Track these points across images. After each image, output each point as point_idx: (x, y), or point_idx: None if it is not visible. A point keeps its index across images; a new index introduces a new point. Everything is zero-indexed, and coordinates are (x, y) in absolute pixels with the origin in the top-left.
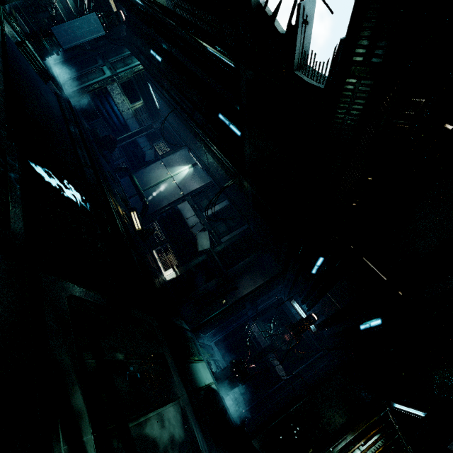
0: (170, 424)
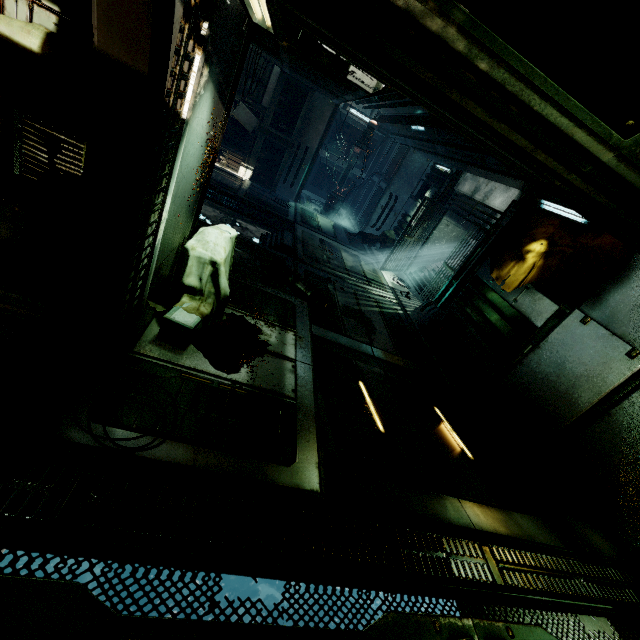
0: (348, 258)
